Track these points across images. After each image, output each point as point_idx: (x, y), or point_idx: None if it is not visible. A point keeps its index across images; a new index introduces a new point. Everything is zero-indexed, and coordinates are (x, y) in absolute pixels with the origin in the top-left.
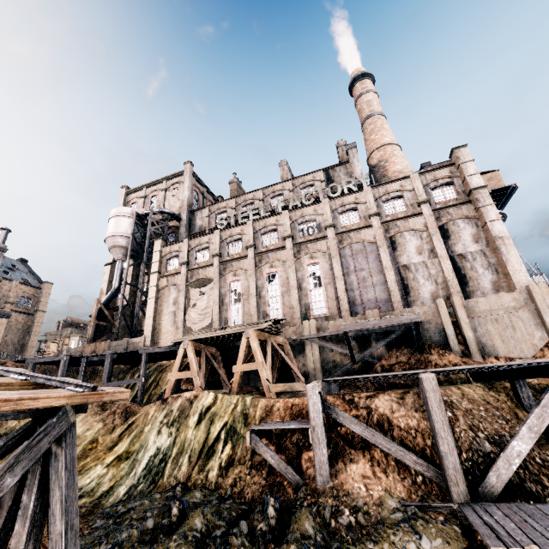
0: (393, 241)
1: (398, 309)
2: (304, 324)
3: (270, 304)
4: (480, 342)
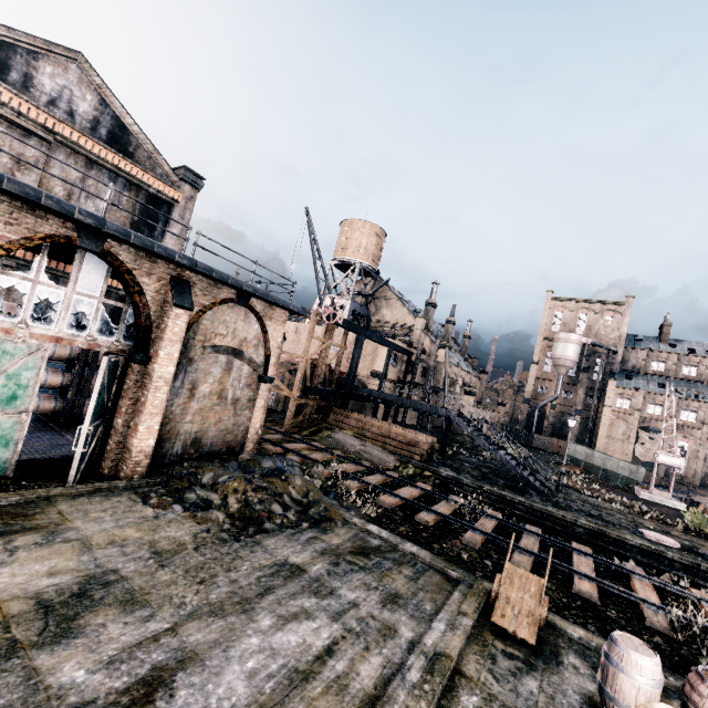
0: None
1: None
2: None
3: None
4: None
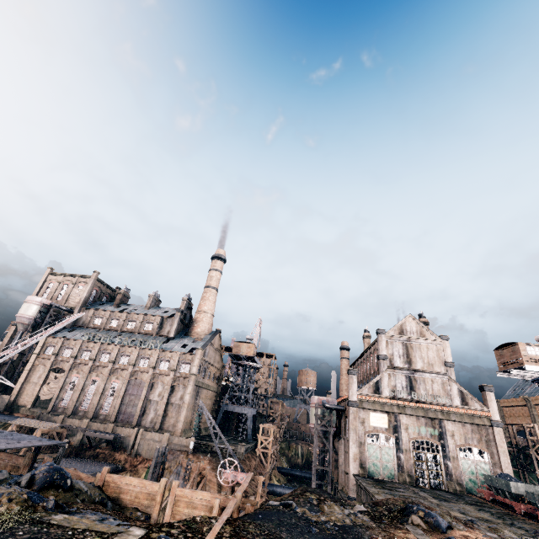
0: (153, 385)
1: (134, 422)
2: (84, 421)
3: (86, 397)
4: (139, 452)
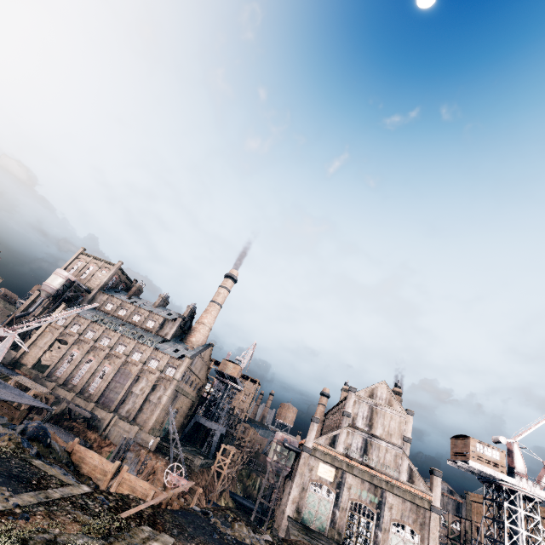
0: (139, 378)
1: (113, 408)
2: (71, 394)
3: (79, 373)
4: (108, 436)
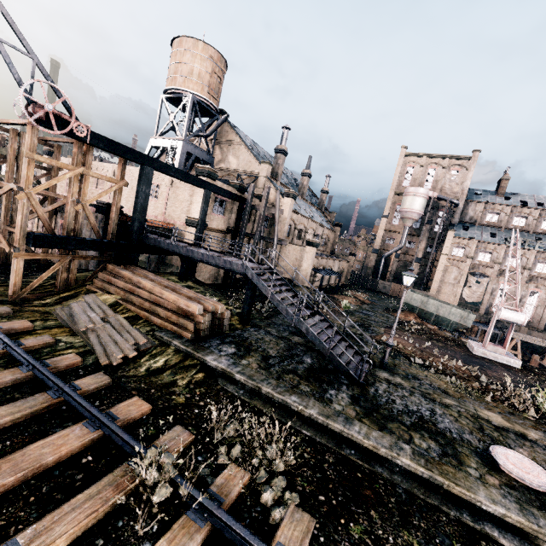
0: None
1: None
2: None
3: (525, 307)
4: None
